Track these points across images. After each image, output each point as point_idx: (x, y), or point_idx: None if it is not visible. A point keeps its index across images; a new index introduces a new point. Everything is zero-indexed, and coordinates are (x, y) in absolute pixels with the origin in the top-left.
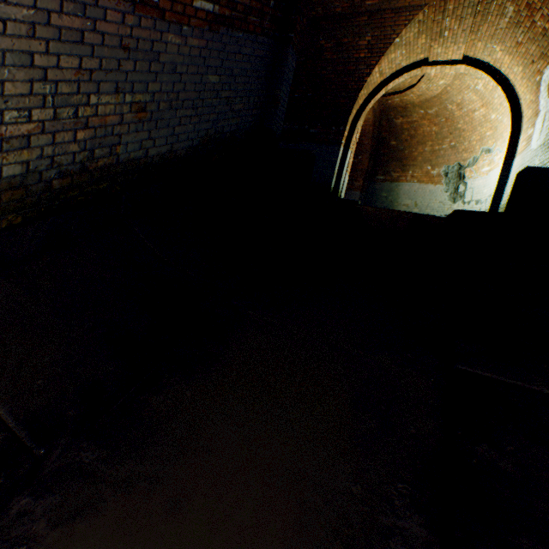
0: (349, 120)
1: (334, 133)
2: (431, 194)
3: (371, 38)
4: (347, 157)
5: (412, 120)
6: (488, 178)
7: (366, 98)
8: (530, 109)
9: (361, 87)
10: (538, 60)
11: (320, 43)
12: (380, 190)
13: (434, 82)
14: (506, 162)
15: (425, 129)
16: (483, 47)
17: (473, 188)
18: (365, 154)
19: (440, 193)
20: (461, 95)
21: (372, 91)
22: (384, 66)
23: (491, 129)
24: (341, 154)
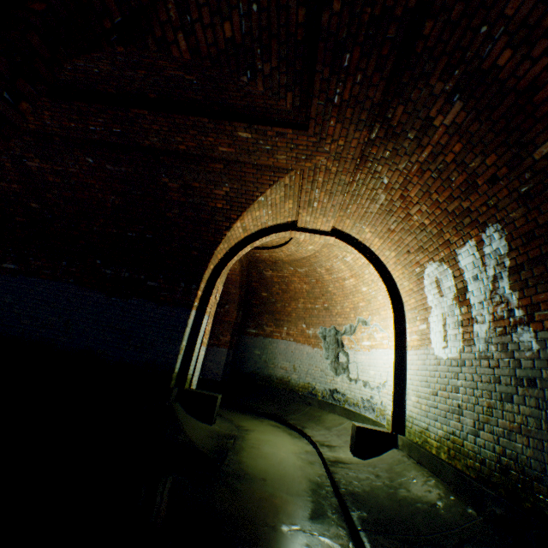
0: (205, 276)
1: (183, 290)
2: (309, 357)
3: (229, 188)
4: (203, 324)
5: (282, 274)
6: (372, 357)
7: (228, 252)
8: (413, 298)
9: (220, 239)
10: (416, 251)
11: (163, 179)
12: (252, 346)
13: (303, 246)
14: (397, 352)
15: (297, 285)
16: (352, 225)
17: (357, 362)
18: (234, 304)
19: (319, 358)
20: (329, 261)
21: (236, 245)
22: (249, 222)
23: (363, 299)
24: (194, 320)
